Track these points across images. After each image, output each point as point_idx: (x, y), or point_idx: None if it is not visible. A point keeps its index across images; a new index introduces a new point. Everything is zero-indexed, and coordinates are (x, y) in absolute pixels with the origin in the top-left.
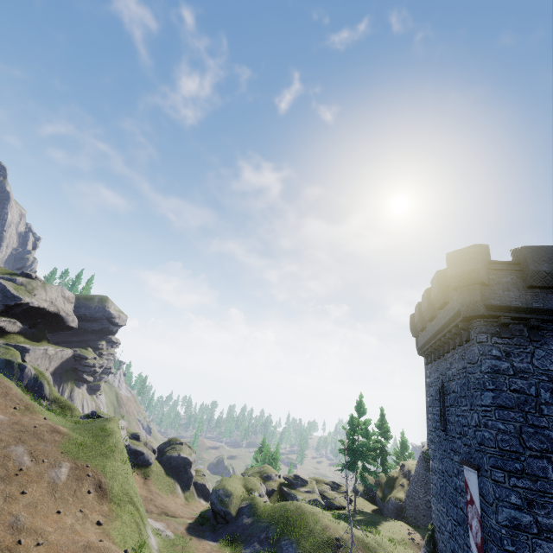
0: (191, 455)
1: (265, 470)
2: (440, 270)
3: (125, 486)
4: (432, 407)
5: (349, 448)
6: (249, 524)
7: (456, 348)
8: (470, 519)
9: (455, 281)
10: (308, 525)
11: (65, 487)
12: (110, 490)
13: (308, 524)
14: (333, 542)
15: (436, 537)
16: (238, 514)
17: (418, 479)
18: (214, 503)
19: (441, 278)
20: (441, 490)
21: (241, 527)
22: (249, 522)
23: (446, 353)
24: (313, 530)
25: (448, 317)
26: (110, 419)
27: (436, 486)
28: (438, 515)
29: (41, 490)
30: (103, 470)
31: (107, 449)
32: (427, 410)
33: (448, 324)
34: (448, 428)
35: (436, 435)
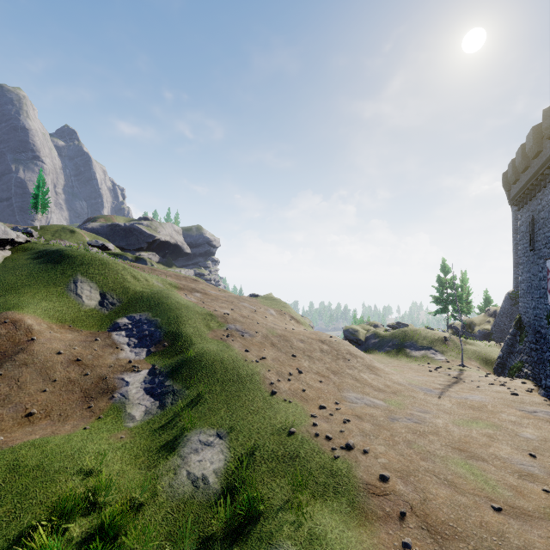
0: (310, 323)
1: (372, 322)
2: (535, 126)
3: (303, 320)
4: (522, 240)
5: (440, 299)
6: (377, 342)
7: (546, 186)
8: (549, 288)
9: (549, 132)
10: (422, 335)
11: (279, 317)
12: (299, 320)
13: (421, 334)
14: (442, 339)
15: (522, 319)
16: (366, 340)
17: (504, 312)
18: (348, 336)
19: (537, 132)
20: (527, 289)
21: (371, 344)
22: (376, 341)
23: (537, 194)
24: (426, 336)
25: (541, 163)
26: (269, 294)
27: (524, 289)
28: (524, 305)
29: (271, 317)
30: (289, 312)
31: (284, 304)
32: (513, 261)
33: (540, 169)
34: (536, 246)
35: (525, 257)
